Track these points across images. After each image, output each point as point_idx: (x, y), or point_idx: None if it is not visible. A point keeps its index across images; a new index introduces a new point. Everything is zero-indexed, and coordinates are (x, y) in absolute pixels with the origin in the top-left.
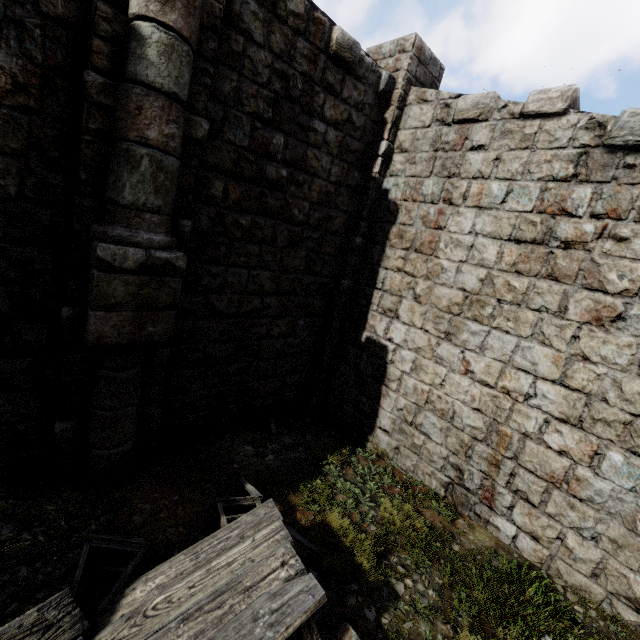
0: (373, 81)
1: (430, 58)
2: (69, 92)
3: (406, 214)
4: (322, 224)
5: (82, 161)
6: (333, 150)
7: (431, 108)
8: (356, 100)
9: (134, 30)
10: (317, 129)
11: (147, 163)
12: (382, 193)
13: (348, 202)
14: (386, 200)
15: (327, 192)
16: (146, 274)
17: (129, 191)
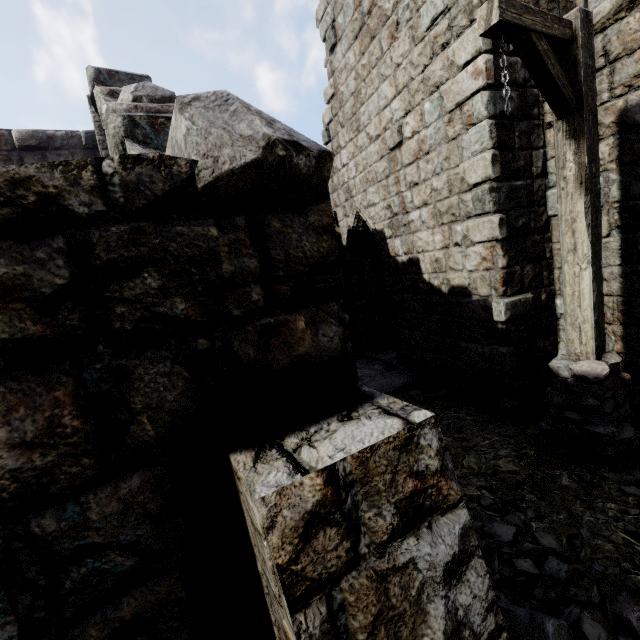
0: (75, 143)
1: None
2: None
3: None
4: None
5: None
6: None
7: None
8: None
9: None
10: None
11: None
12: None
13: None
14: None
15: None
16: None
17: None
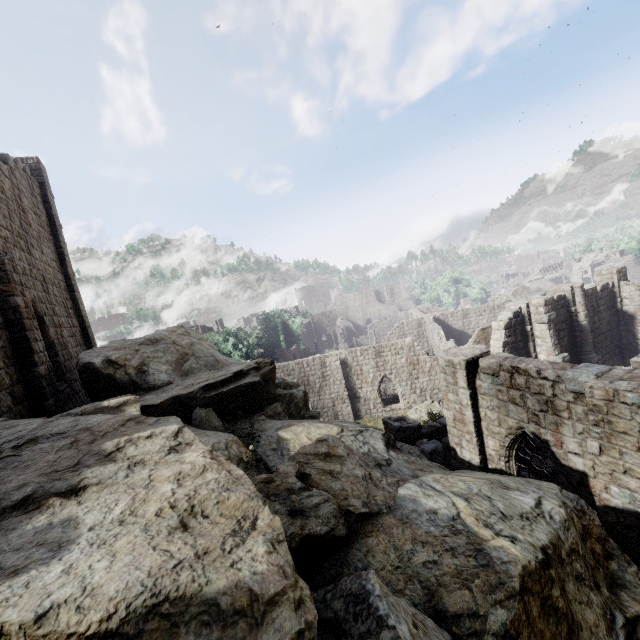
0: (608, 287)
1: (621, 269)
2: (571, 337)
3: (639, 316)
4: (610, 329)
5: (578, 347)
6: (605, 310)
7: (632, 287)
8: (606, 295)
9: (581, 324)
10: (601, 309)
11: (590, 343)
12: (624, 311)
13: (613, 318)
14: (627, 313)
15: (608, 320)
16: (597, 362)
17: (589, 349)
